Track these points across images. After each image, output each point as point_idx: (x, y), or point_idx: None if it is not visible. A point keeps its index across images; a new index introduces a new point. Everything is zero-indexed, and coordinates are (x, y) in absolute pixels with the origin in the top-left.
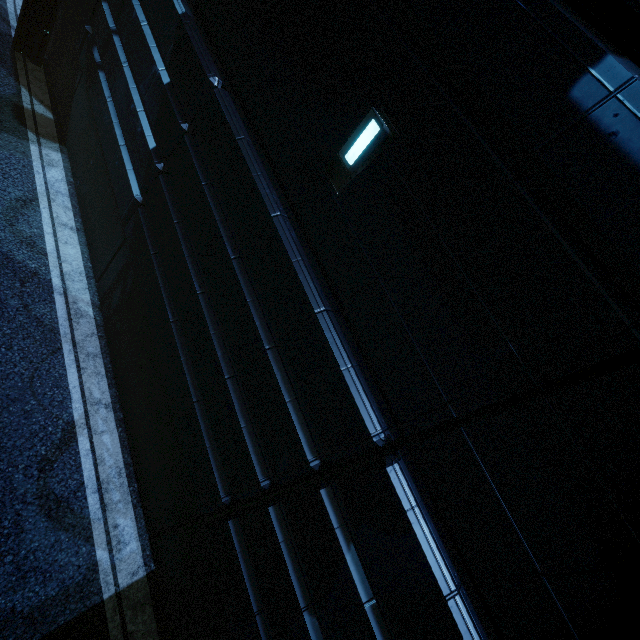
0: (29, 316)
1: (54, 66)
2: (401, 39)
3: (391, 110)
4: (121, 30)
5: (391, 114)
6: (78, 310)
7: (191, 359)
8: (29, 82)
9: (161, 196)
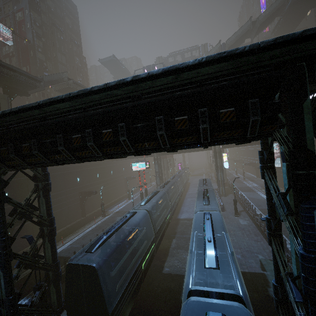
0: None
1: (279, 184)
2: None
3: None
4: None
5: None
6: None
7: None
8: None
9: None
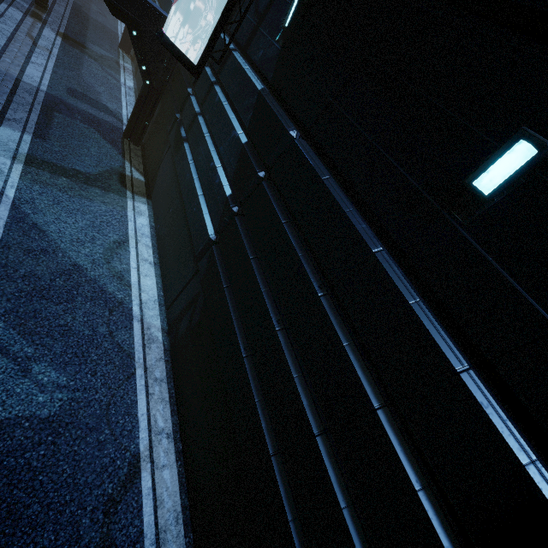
0: (112, 342)
1: (148, 145)
2: (544, 56)
3: (542, 128)
4: (205, 111)
5: (543, 132)
6: (150, 335)
7: (267, 402)
8: (131, 157)
9: (236, 235)
